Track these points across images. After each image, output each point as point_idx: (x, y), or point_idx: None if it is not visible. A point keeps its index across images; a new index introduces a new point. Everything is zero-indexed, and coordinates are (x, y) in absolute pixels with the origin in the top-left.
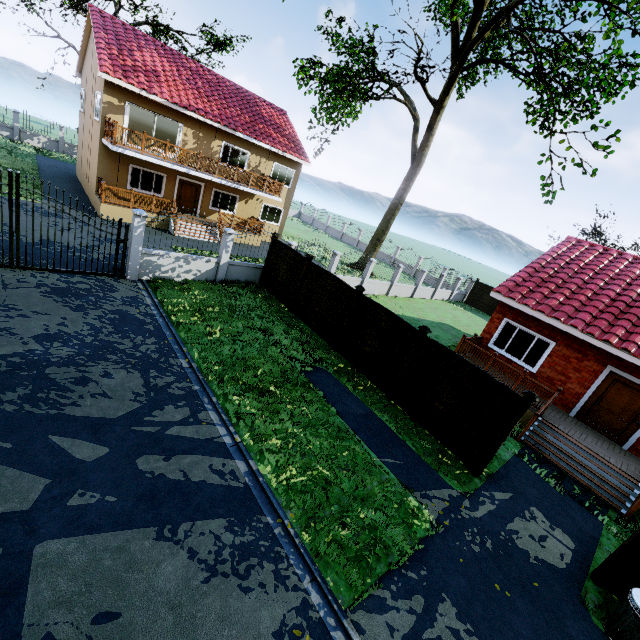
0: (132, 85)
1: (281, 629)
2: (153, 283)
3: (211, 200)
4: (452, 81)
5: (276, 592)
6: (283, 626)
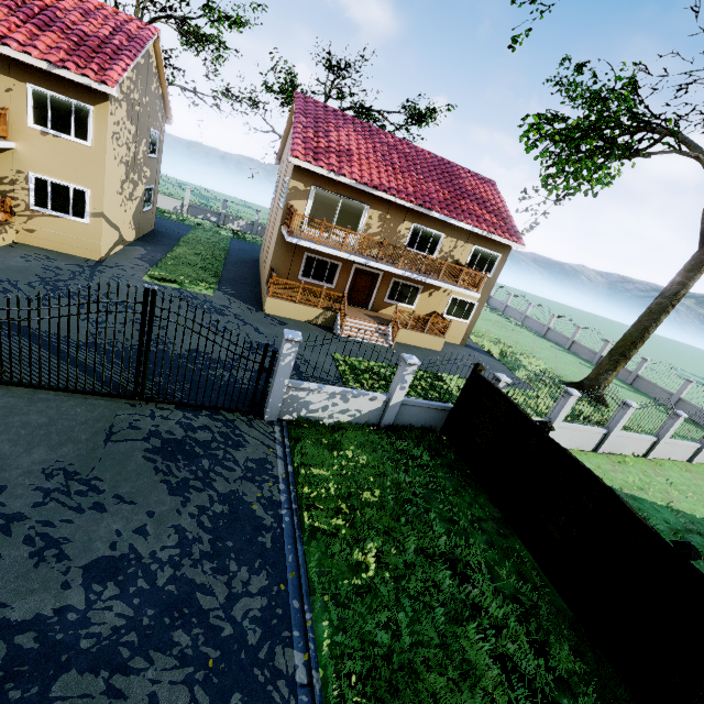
0: (321, 167)
1: None
2: (295, 426)
3: (388, 291)
4: None
5: None
6: None
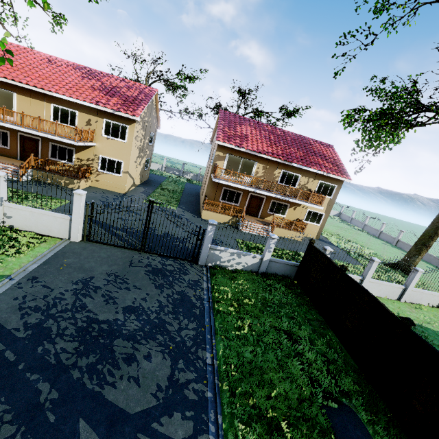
0: (231, 144)
1: None
2: (213, 269)
3: (269, 207)
4: None
5: None
6: None
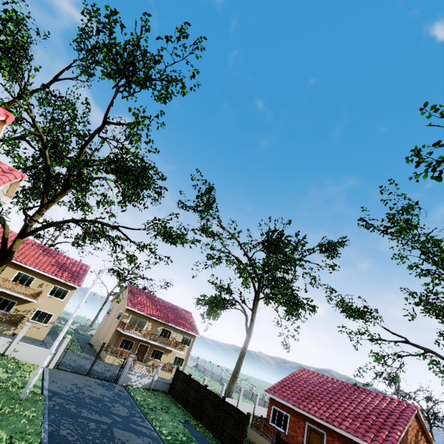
0: (135, 309)
1: None
2: (126, 387)
3: (151, 353)
4: (254, 303)
5: None
6: None
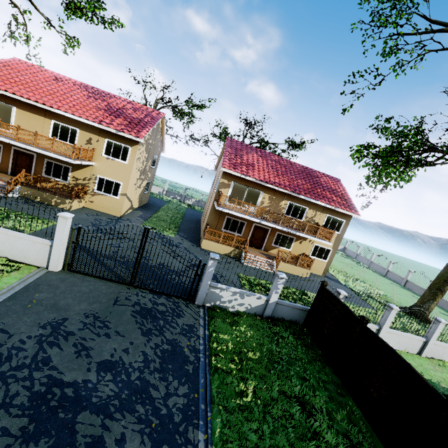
0: (237, 172)
1: None
2: (212, 310)
3: (274, 239)
4: None
5: None
6: None
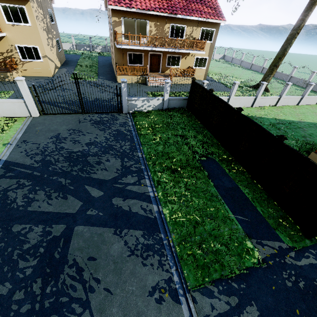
0: (122, 7)
1: (156, 286)
2: (134, 114)
3: (166, 62)
4: None
5: (157, 270)
6: (157, 285)
